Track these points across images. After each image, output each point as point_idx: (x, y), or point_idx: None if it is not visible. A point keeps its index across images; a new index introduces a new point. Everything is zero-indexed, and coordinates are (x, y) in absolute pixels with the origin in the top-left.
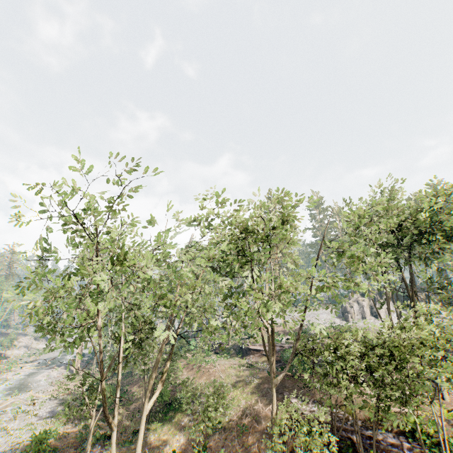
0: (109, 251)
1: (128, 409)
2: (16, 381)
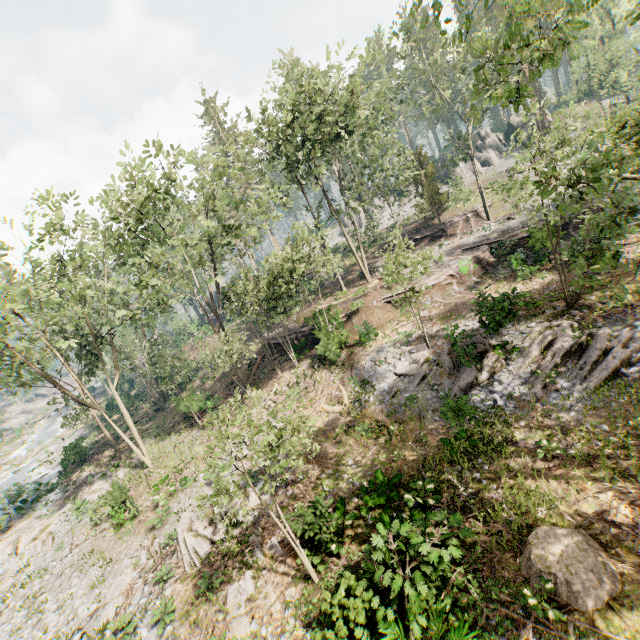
0: None
1: (150, 402)
2: (35, 438)
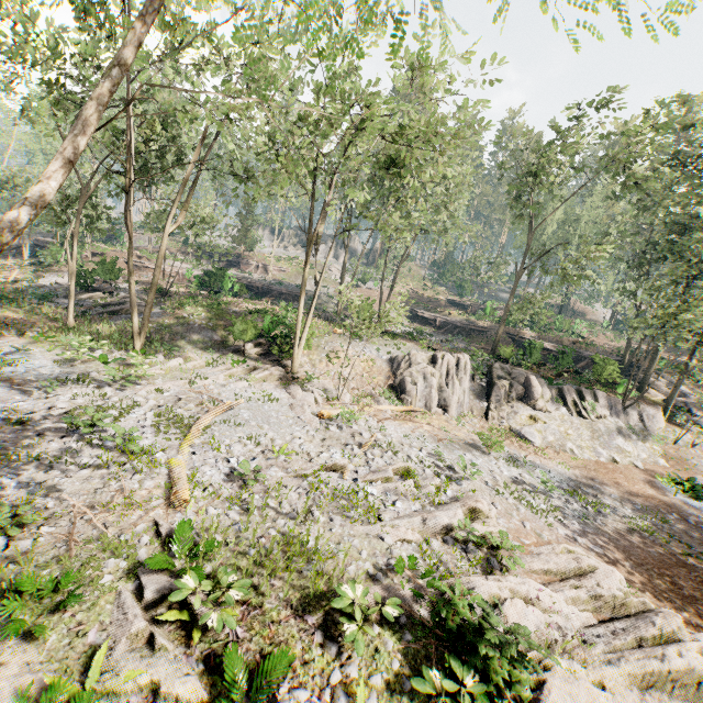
0: None
1: None
2: None
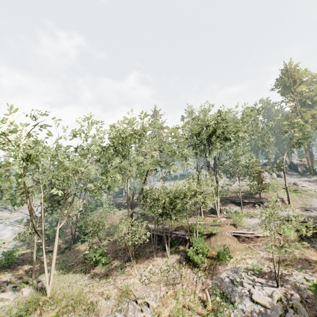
0: (26, 153)
1: (64, 240)
2: None
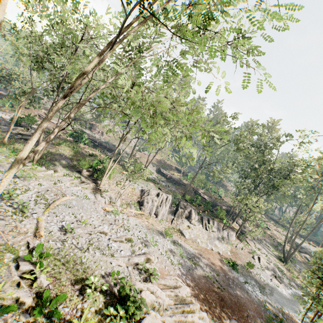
0: None
1: None
2: None
